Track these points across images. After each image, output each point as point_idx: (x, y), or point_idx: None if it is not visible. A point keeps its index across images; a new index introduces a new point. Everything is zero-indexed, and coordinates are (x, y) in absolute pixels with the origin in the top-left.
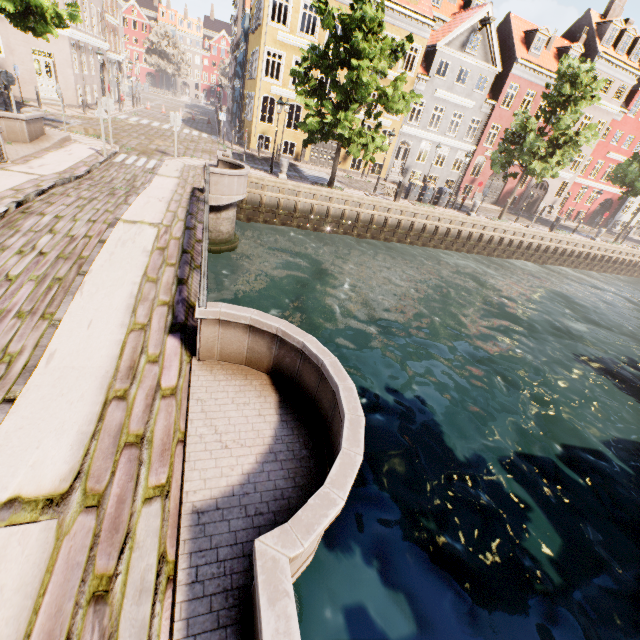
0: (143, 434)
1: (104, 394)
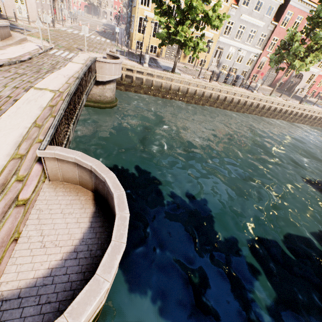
0: None
1: None
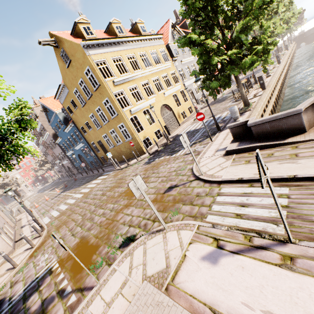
0: None
1: None
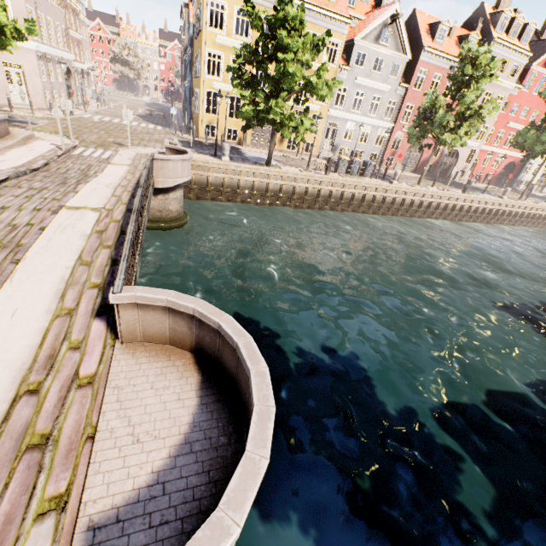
0: (50, 433)
1: (15, 389)
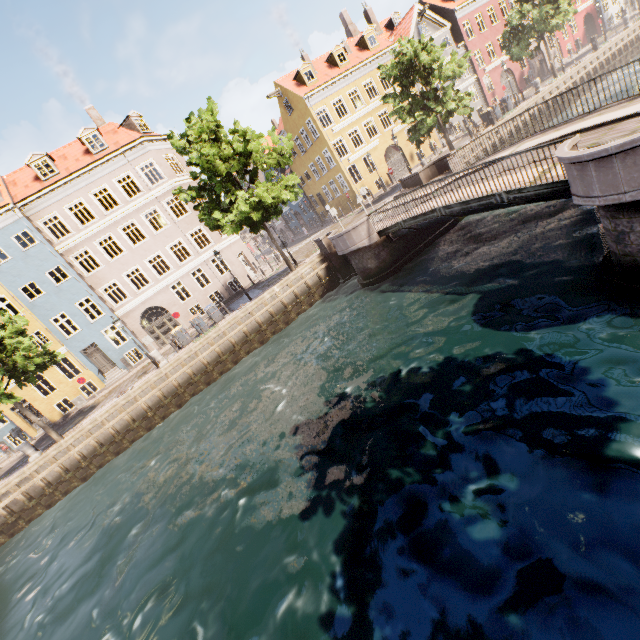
0: None
1: None
